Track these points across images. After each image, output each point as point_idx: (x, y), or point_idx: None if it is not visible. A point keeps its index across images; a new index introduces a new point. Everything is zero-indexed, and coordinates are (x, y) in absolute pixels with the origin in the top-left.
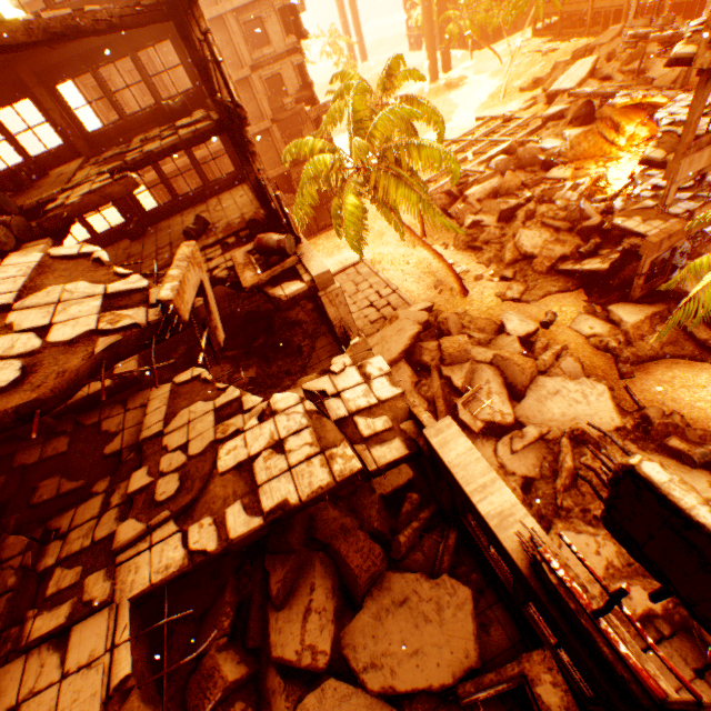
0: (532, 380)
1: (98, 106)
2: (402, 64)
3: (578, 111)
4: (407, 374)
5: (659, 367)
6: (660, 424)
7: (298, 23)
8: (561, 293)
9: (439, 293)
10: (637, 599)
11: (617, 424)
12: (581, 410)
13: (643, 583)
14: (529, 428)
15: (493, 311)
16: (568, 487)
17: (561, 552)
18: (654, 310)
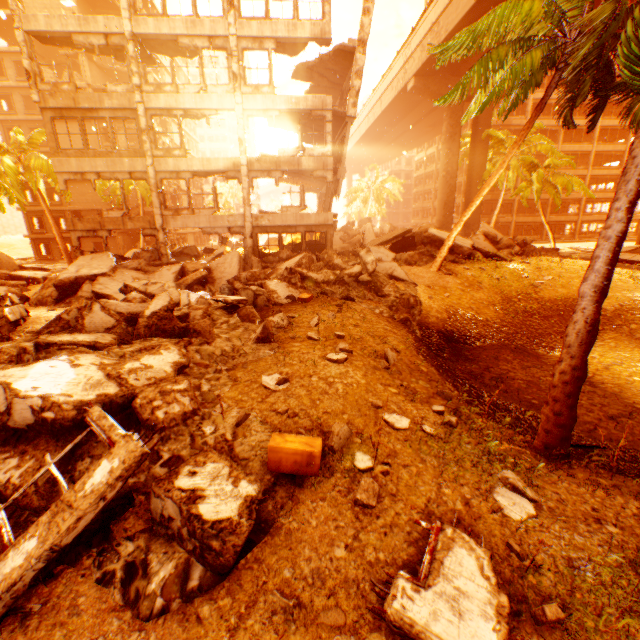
0: None
1: (8, 137)
2: None
3: None
4: None
5: (38, 308)
6: None
7: None
8: None
9: None
10: None
11: None
12: None
13: None
14: None
15: None
16: None
17: None
18: None
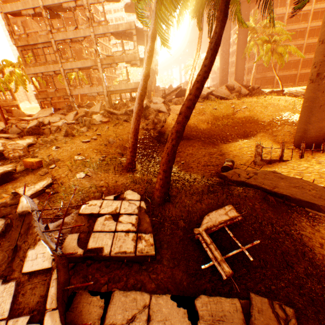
0: None
1: None
2: None
3: None
4: None
5: None
6: None
7: (83, 53)
8: None
9: None
10: None
11: None
12: None
13: None
14: None
15: None
16: None
17: None
18: None
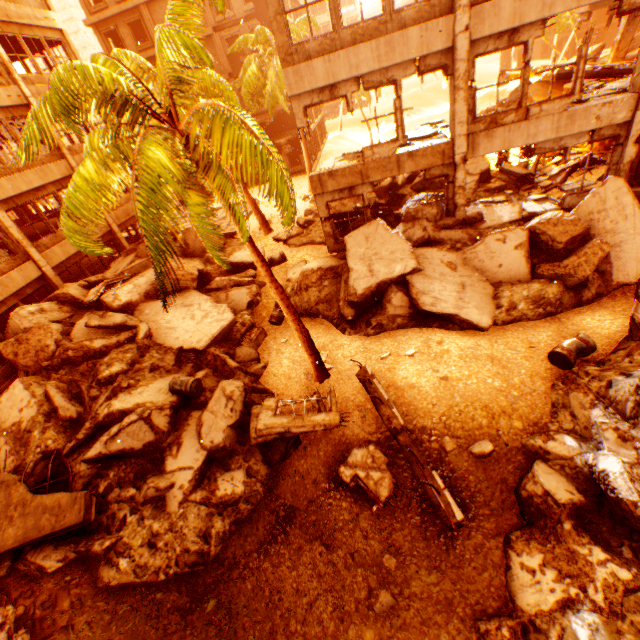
0: (184, 290)
1: (108, 48)
2: (316, 27)
3: (514, 92)
4: (128, 262)
5: (309, 323)
6: (211, 355)
7: None
8: (323, 245)
9: (260, 230)
10: (1, 457)
11: (197, 346)
12: (187, 325)
13: (14, 448)
14: (120, 315)
15: (265, 248)
16: (79, 362)
17: (3, 396)
18: (333, 264)
